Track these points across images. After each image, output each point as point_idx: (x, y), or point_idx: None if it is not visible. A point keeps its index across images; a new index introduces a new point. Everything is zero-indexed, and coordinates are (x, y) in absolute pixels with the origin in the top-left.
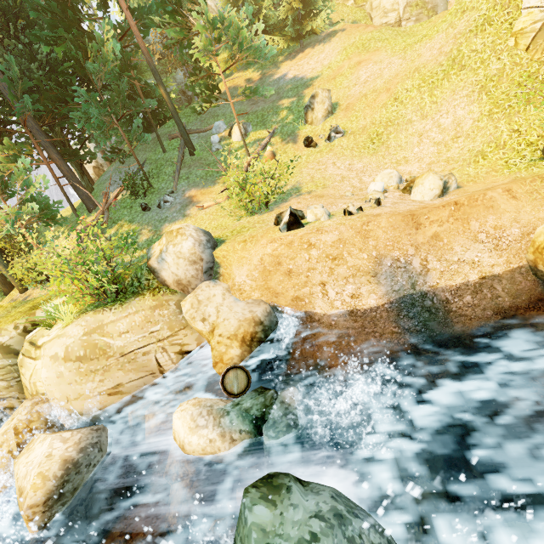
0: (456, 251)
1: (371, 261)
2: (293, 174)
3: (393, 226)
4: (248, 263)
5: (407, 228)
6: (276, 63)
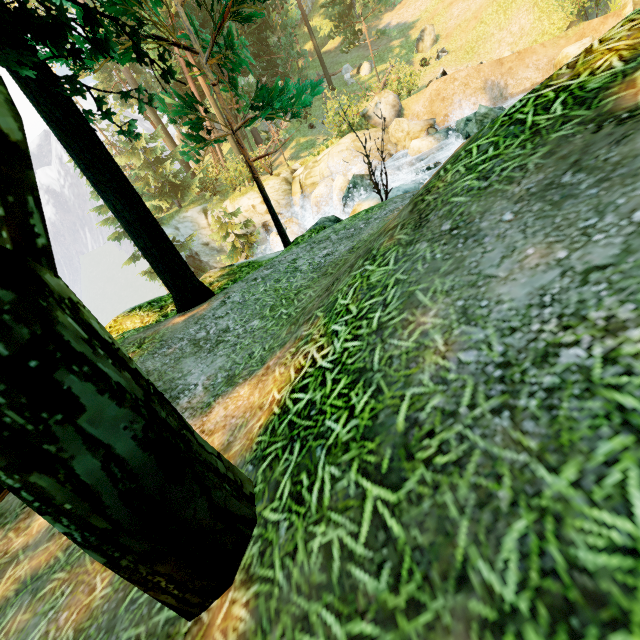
0: (519, 74)
1: (482, 83)
2: (418, 82)
3: (491, 65)
4: (424, 98)
5: (497, 66)
6: (377, 16)
